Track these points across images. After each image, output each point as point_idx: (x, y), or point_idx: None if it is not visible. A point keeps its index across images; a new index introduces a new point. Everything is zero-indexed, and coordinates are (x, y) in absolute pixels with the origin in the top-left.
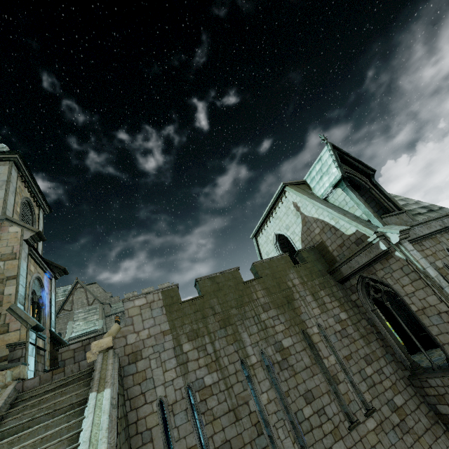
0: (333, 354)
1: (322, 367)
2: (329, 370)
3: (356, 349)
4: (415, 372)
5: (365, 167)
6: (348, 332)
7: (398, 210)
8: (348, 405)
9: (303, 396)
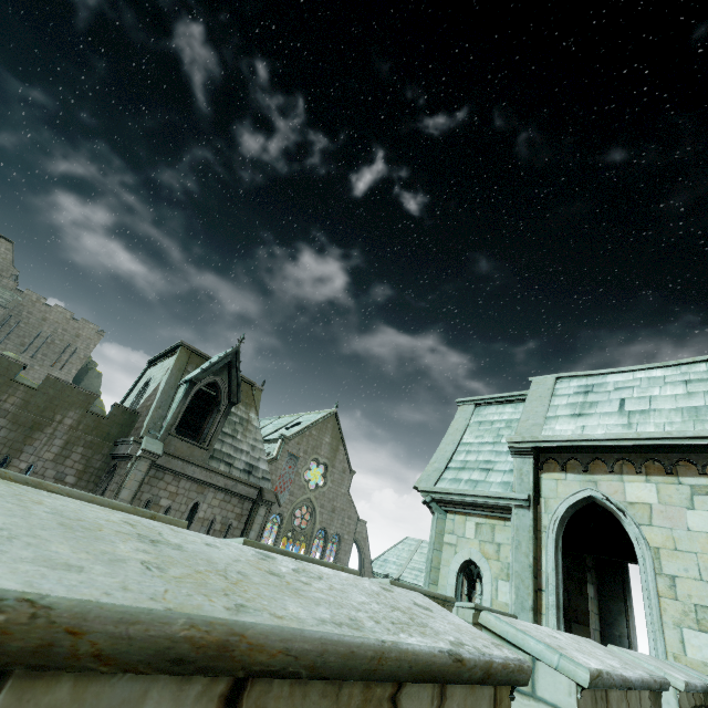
0: None
1: None
2: None
3: None
4: None
5: (237, 392)
6: None
7: (208, 444)
8: None
9: None
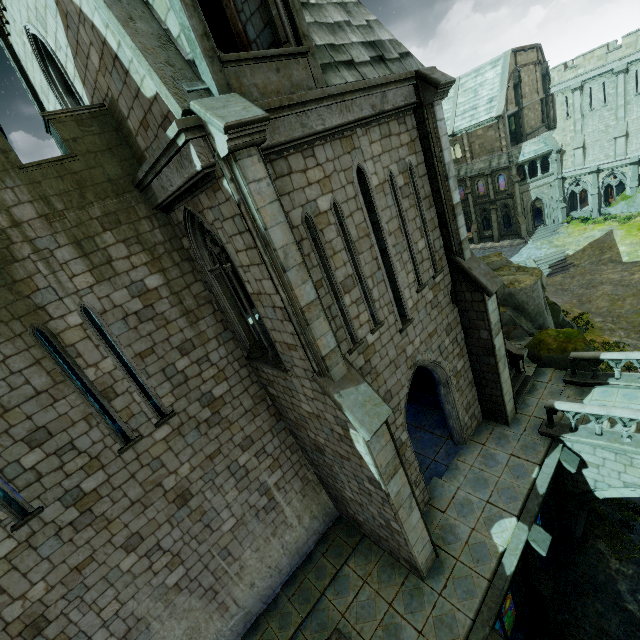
0: (112, 356)
1: (84, 380)
2: (96, 384)
3: (166, 336)
4: (252, 356)
5: None
6: (157, 310)
7: (296, 41)
8: (126, 422)
9: (24, 440)
